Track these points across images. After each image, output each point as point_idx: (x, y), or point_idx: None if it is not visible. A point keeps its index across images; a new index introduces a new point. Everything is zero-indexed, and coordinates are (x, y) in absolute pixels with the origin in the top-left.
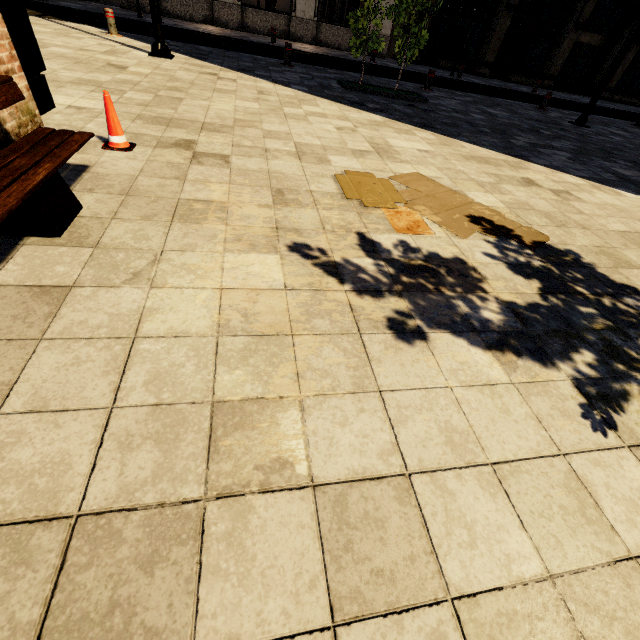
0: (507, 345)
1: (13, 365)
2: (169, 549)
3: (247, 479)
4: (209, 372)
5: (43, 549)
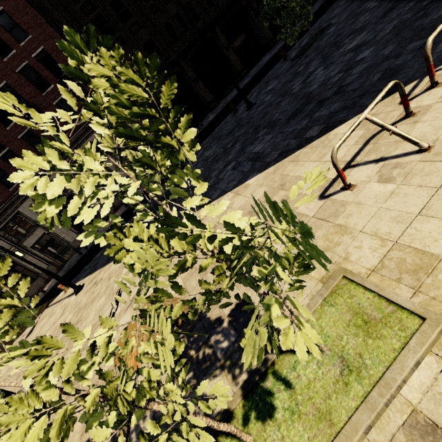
0: None
1: None
2: None
3: None
4: None
5: None
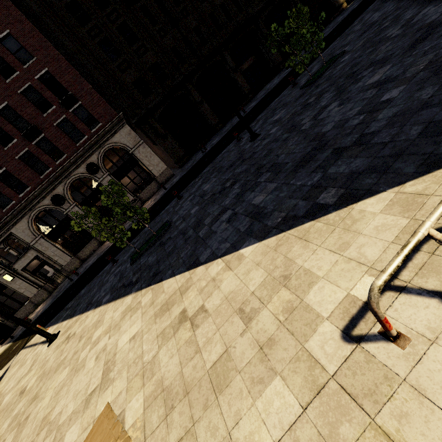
0: None
1: None
2: None
3: None
4: None
5: None
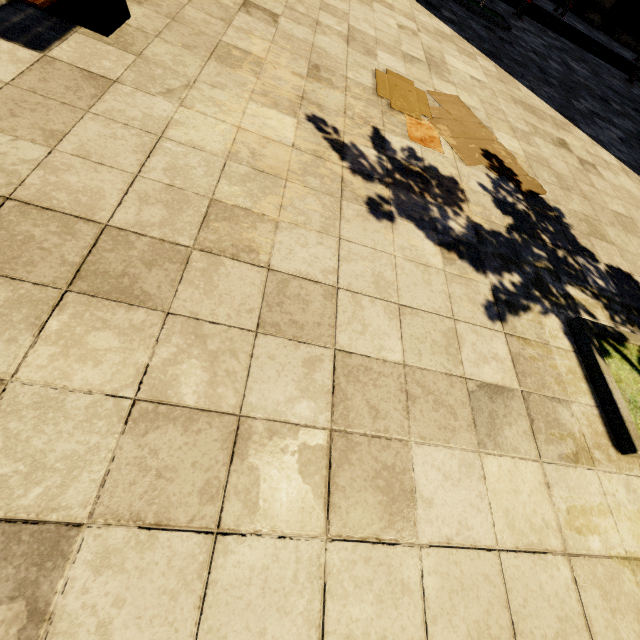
0: (456, 249)
1: (66, 121)
2: (164, 262)
3: (224, 249)
4: (214, 180)
5: (83, 233)
